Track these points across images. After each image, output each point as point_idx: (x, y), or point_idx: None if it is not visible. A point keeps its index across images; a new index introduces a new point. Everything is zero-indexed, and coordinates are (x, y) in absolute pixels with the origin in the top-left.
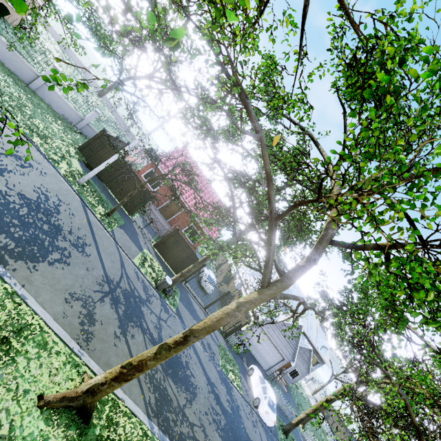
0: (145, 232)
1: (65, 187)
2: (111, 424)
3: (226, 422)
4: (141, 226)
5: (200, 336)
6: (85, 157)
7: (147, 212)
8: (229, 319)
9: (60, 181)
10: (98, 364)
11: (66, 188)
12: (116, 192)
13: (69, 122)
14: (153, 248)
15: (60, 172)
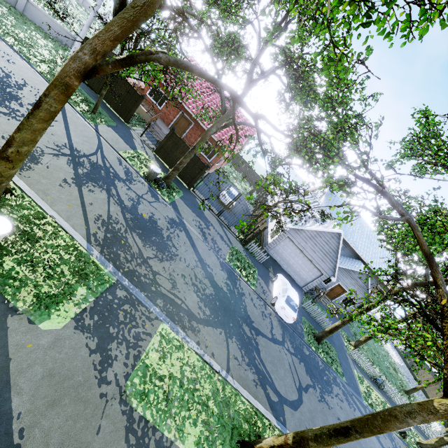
0: (144, 139)
1: (39, 79)
2: (26, 222)
3: (215, 293)
4: (142, 136)
5: (51, 94)
6: None
7: (153, 127)
8: (72, 64)
9: (34, 74)
10: (31, 187)
11: (40, 80)
12: (109, 100)
13: (65, 45)
14: (154, 154)
15: (35, 68)
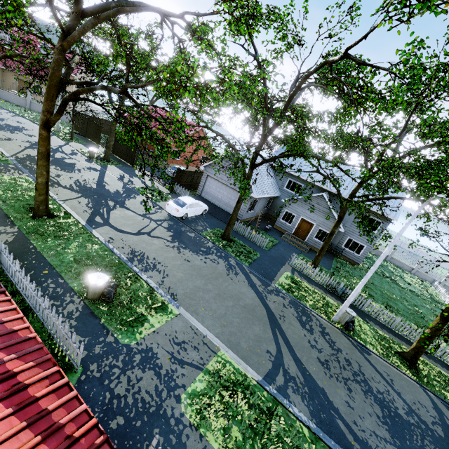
0: None
1: None
2: None
3: (96, 188)
4: None
5: None
6: (76, 130)
7: None
8: None
9: None
10: None
11: None
12: (90, 137)
13: None
14: (112, 154)
15: None
